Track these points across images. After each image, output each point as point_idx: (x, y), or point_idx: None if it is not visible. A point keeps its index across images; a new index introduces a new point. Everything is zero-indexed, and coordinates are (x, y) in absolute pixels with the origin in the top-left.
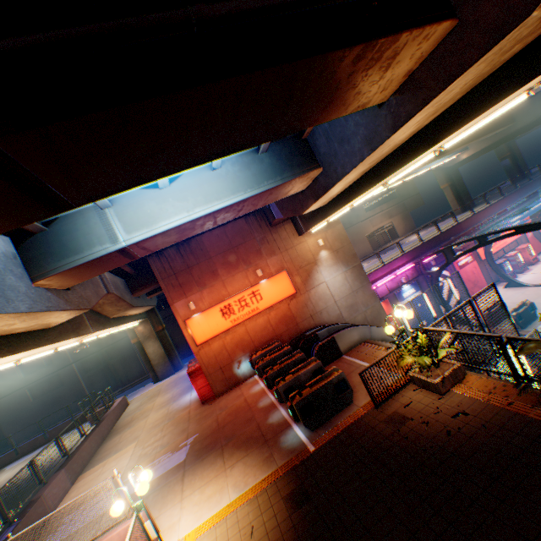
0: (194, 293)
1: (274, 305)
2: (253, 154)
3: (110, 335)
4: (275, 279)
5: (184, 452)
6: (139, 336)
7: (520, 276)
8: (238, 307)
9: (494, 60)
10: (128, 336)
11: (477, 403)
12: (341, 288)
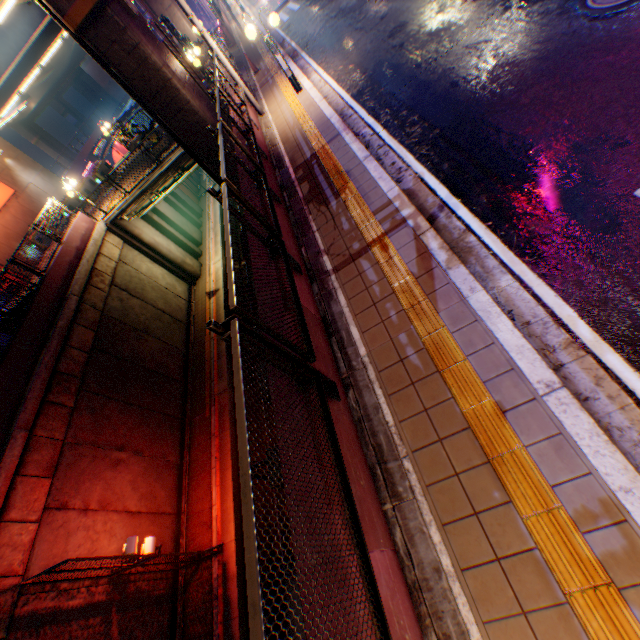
0: None
1: (9, 205)
2: None
3: None
4: None
5: None
6: None
7: None
8: None
9: None
10: None
11: None
12: (48, 187)
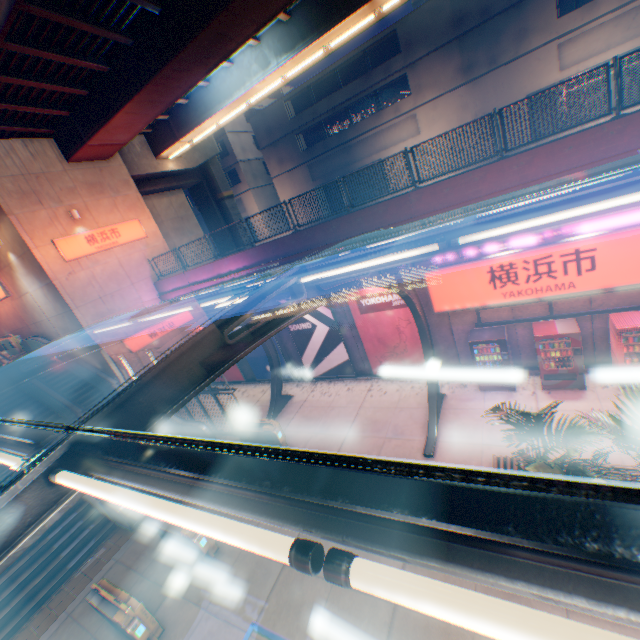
0: None
1: (5, 301)
2: None
3: None
4: None
5: None
6: None
7: (513, 397)
8: None
9: None
10: None
11: None
12: (48, 306)
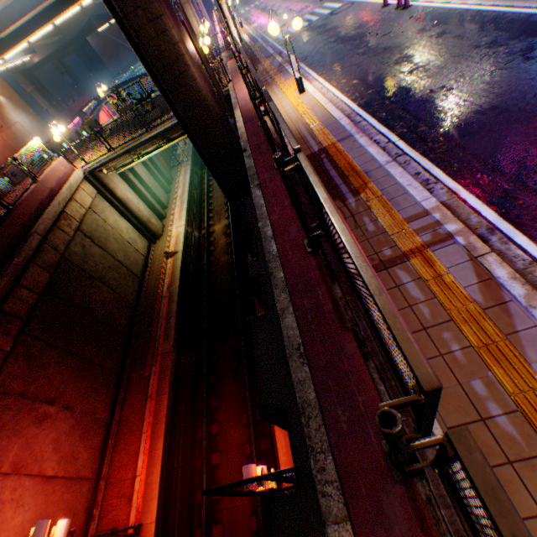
0: None
1: None
2: None
3: None
4: None
5: None
6: None
7: None
8: None
9: None
10: None
11: None
12: (34, 129)
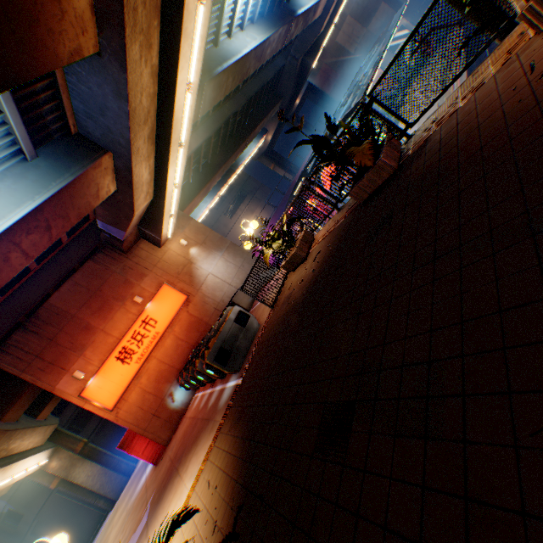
0: (76, 361)
1: (174, 320)
2: (22, 163)
3: (25, 510)
4: (160, 296)
5: (146, 516)
6: (58, 473)
7: None
8: (136, 344)
9: None
10: (53, 491)
11: (323, 241)
12: (228, 271)
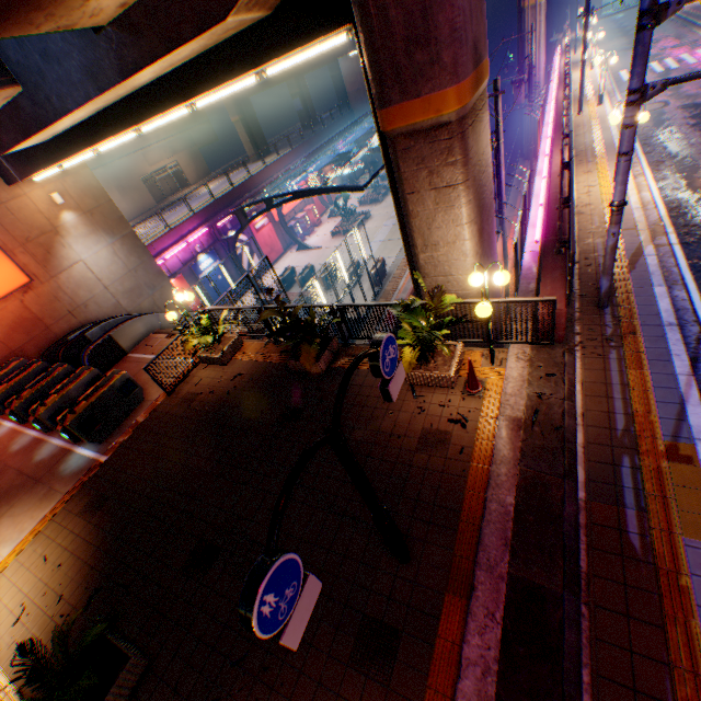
0: None
1: None
2: None
3: None
4: None
5: None
6: None
7: (309, 239)
8: None
9: (214, 39)
10: None
11: (250, 364)
12: (112, 268)
